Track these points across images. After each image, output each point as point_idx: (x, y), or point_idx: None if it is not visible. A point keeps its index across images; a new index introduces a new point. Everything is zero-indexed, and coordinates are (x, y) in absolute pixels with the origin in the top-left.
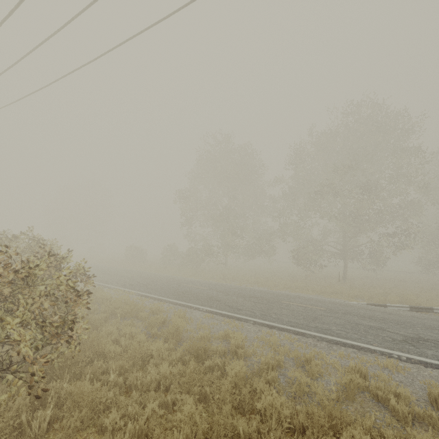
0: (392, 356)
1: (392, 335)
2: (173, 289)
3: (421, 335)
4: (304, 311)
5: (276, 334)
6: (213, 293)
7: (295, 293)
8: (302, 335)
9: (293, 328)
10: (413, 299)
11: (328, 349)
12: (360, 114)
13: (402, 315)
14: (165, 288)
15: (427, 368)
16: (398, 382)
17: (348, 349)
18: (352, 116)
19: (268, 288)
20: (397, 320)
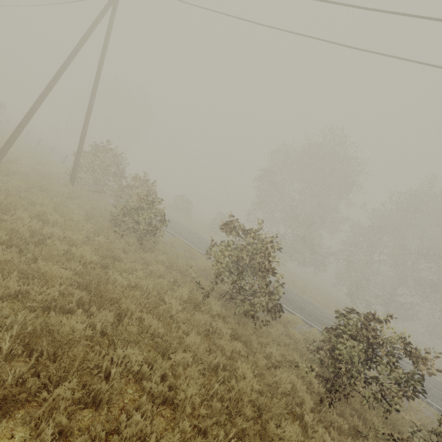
0: None
1: None
2: (298, 305)
3: None
4: None
5: None
6: None
7: None
8: None
9: None
10: None
11: None
12: None
13: None
14: (290, 301)
15: None
16: None
17: None
18: None
19: None
20: None
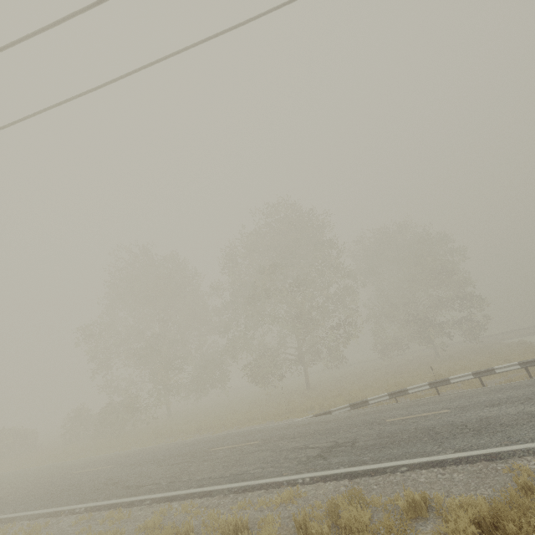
0: (297, 482)
1: (310, 452)
2: (50, 488)
3: (339, 439)
4: (229, 455)
5: (174, 508)
6: (117, 471)
7: (244, 428)
8: (208, 495)
9: (201, 488)
10: (358, 394)
11: (232, 504)
12: (277, 215)
13: (338, 419)
14: (35, 492)
15: (326, 482)
16: (286, 518)
17: (255, 493)
18: (272, 217)
19: (212, 432)
20: (327, 428)
